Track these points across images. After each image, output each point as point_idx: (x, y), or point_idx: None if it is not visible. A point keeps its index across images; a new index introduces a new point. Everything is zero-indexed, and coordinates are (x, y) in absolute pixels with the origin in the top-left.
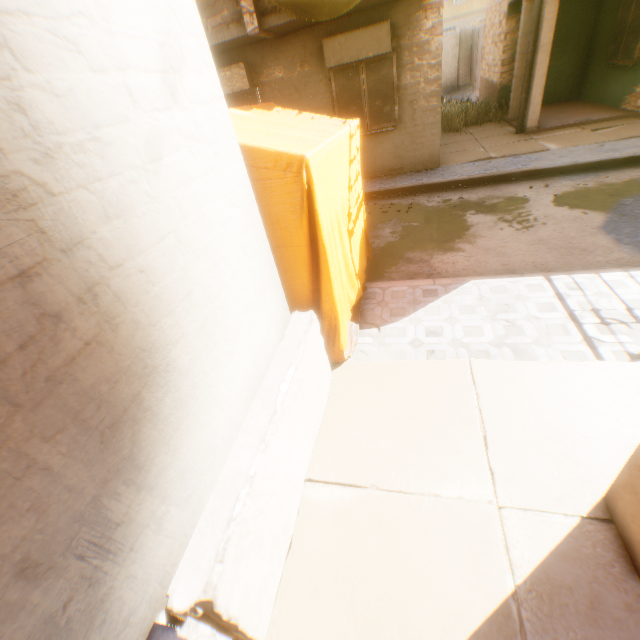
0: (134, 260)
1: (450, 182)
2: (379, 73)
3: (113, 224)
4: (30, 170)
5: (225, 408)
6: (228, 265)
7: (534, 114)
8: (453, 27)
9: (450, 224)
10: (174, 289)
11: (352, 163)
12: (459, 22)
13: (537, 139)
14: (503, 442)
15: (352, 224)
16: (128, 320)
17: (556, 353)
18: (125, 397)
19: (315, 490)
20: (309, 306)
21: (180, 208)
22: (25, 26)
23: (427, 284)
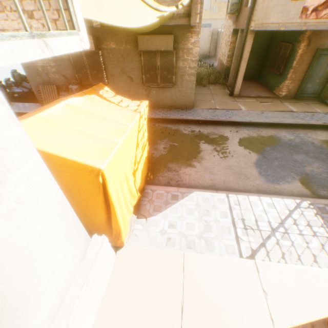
0: None
1: (196, 120)
2: (166, 58)
3: None
4: None
5: None
6: (41, 258)
7: (238, 88)
8: (210, 23)
9: (192, 148)
10: None
11: (140, 131)
12: (213, 21)
13: (238, 101)
14: (190, 310)
15: (137, 165)
16: None
17: (223, 245)
18: None
19: None
20: (105, 223)
21: None
22: None
23: (174, 191)
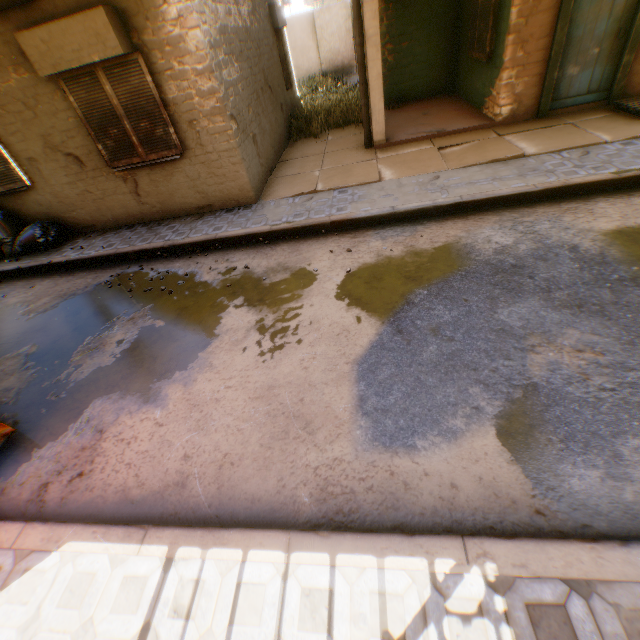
0: None
1: (248, 235)
2: (128, 82)
3: None
4: None
5: None
6: None
7: (379, 124)
8: None
9: (196, 329)
10: None
11: None
12: None
13: (380, 159)
14: None
15: None
16: None
17: None
18: None
19: None
20: None
21: None
22: None
23: (3, 545)
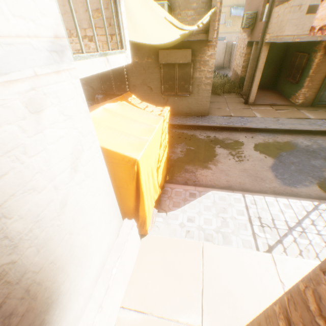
0: (48, 260)
1: (211, 126)
2: (184, 69)
3: (41, 252)
4: (7, 260)
5: (84, 292)
6: (93, 224)
7: (253, 97)
8: (224, 36)
9: (208, 151)
10: (66, 257)
11: (163, 133)
12: (227, 35)
13: (252, 109)
14: (209, 292)
15: (159, 163)
16: (42, 289)
17: (240, 240)
18: (37, 325)
19: (124, 313)
20: (133, 211)
21: (73, 218)
22: (12, 200)
23: (192, 189)
